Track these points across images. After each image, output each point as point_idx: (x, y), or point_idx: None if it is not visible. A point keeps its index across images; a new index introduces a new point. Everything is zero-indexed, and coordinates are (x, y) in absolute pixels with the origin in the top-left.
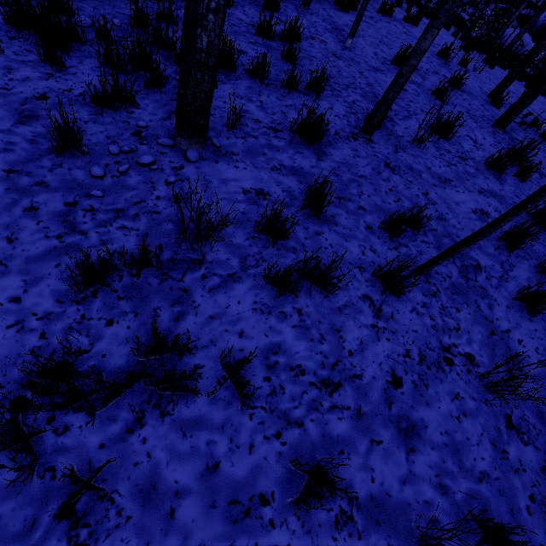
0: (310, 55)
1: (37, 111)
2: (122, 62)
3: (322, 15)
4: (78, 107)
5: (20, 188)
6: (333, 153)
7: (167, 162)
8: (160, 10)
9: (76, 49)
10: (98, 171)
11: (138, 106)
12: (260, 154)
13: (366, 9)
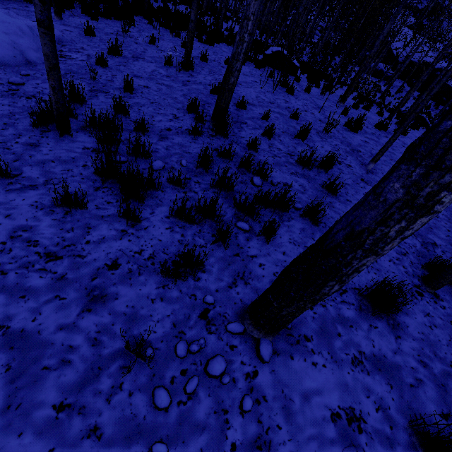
0: (343, 182)
1: (106, 287)
2: (191, 216)
3: (339, 137)
4: (146, 277)
5: (66, 447)
6: (407, 322)
7: (239, 364)
8: (220, 151)
9: (149, 196)
10: (164, 401)
11: (204, 267)
12: (334, 335)
13: (366, 126)
